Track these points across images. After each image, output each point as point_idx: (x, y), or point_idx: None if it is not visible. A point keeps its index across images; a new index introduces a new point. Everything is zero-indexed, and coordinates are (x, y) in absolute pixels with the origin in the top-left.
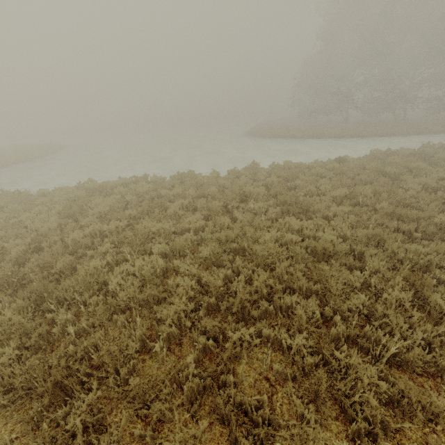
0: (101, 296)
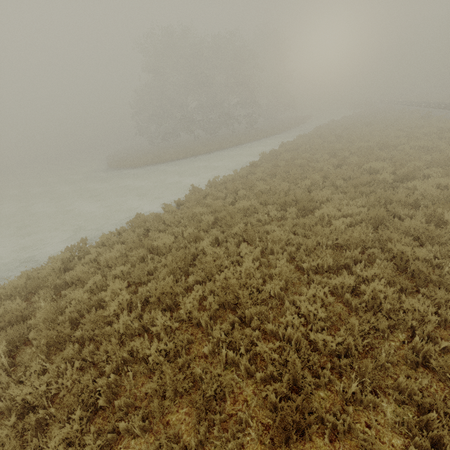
0: (329, 364)
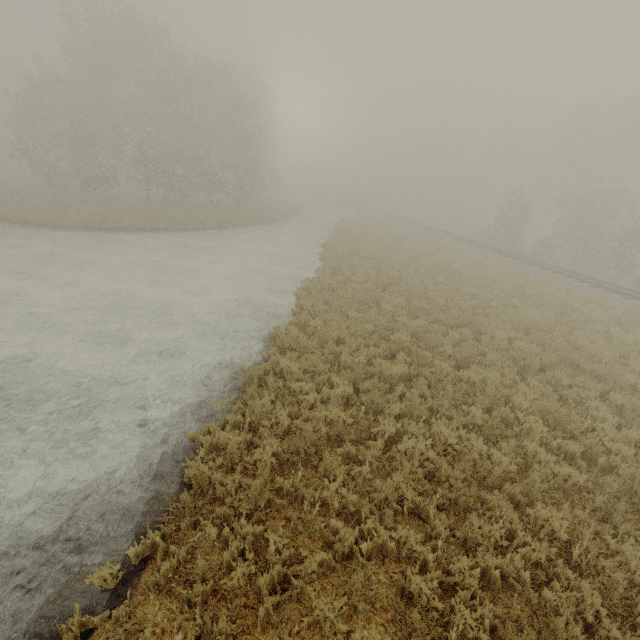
0: None
